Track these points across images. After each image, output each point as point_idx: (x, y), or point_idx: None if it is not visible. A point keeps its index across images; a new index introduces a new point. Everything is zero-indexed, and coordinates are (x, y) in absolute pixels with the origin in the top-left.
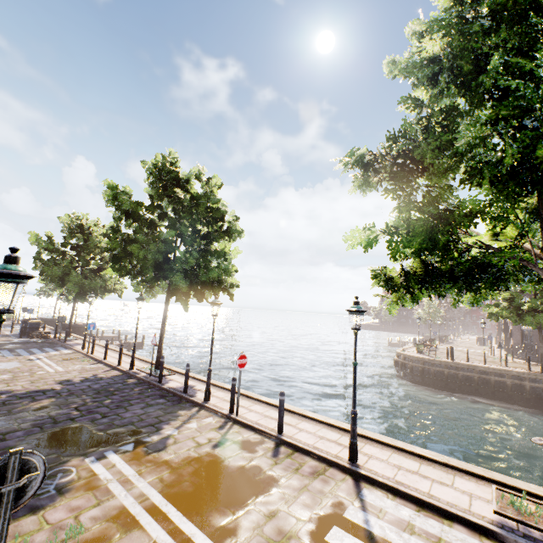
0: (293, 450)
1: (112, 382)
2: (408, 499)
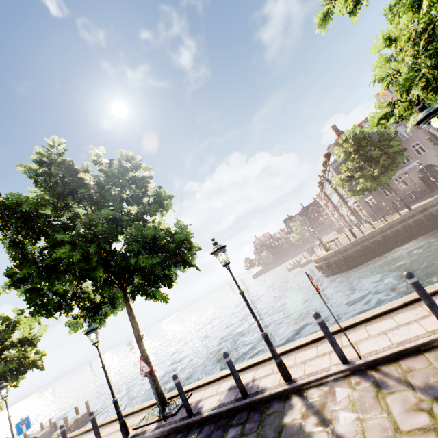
0: None
1: None
2: None
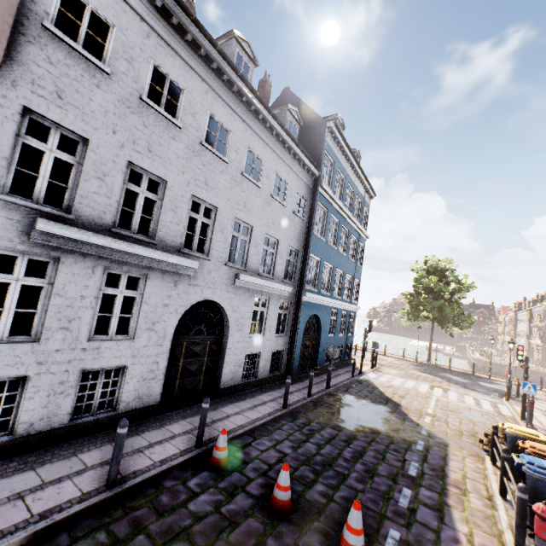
0: None
1: (429, 367)
2: None
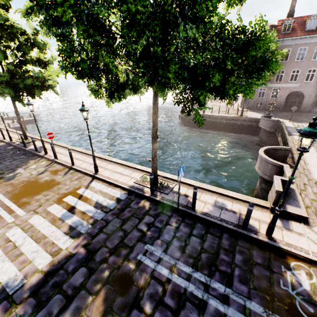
0: (76, 171)
1: None
2: (108, 182)
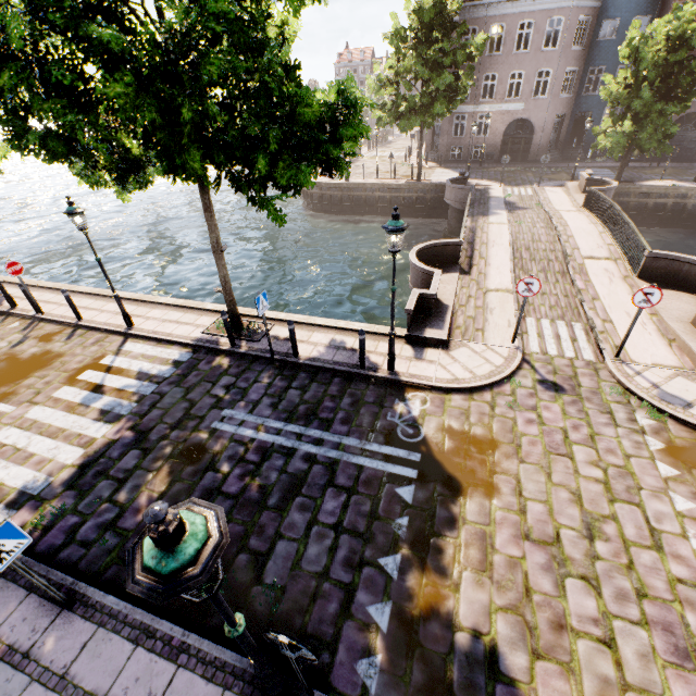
0: (89, 330)
1: None
2: (156, 340)
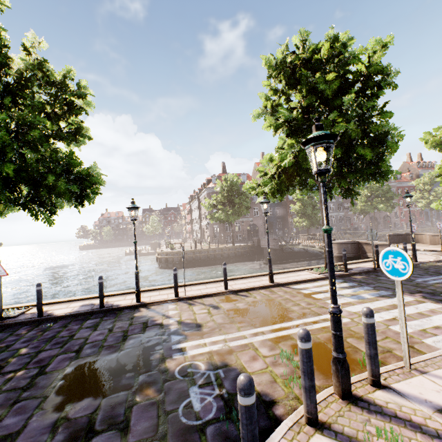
0: (245, 292)
1: None
2: (302, 283)
